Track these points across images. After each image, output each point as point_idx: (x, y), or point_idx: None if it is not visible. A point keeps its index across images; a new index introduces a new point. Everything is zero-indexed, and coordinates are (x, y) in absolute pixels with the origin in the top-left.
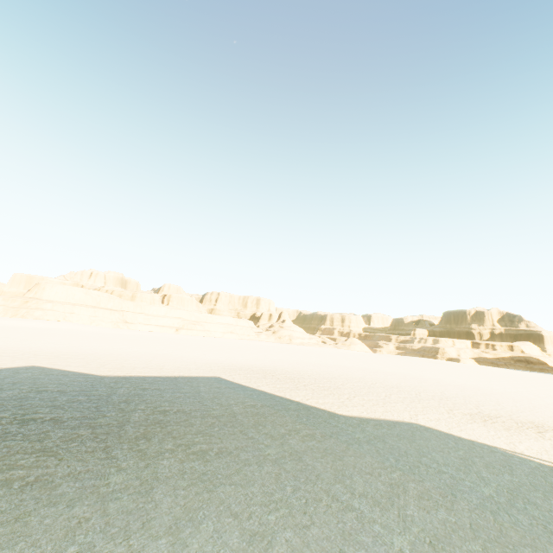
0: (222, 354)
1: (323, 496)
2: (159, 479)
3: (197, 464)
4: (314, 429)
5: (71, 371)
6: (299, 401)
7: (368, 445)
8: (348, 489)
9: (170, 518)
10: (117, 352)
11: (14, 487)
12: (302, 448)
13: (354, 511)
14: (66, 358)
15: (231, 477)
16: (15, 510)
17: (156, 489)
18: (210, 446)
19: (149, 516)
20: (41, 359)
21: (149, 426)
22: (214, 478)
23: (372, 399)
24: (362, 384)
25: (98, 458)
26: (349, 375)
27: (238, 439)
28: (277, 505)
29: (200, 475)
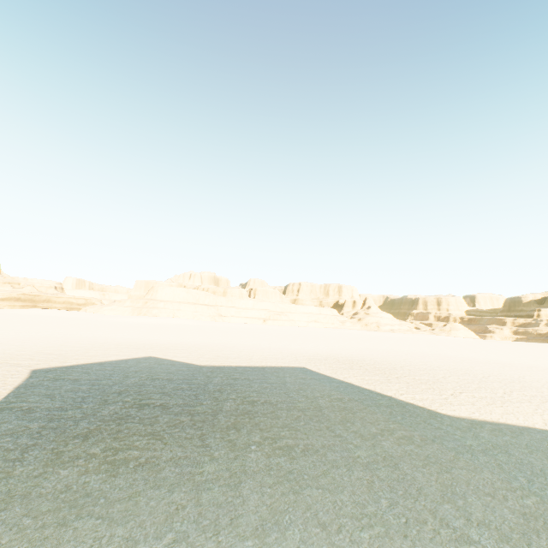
0: (307, 344)
1: (428, 517)
2: (246, 472)
3: (283, 460)
4: (411, 430)
5: (177, 361)
6: (391, 396)
7: (485, 456)
8: (461, 512)
9: (256, 518)
10: (213, 343)
11: (130, 466)
12: (398, 453)
13: (472, 545)
14: (174, 349)
15: (317, 479)
16: (129, 488)
17: (244, 483)
18: (296, 441)
19: (237, 512)
20: (156, 350)
21: (239, 416)
22: (300, 478)
23: (486, 397)
24: (470, 378)
25: (195, 445)
26: (452, 366)
27: (325, 436)
28: (371, 521)
29: (285, 473)
